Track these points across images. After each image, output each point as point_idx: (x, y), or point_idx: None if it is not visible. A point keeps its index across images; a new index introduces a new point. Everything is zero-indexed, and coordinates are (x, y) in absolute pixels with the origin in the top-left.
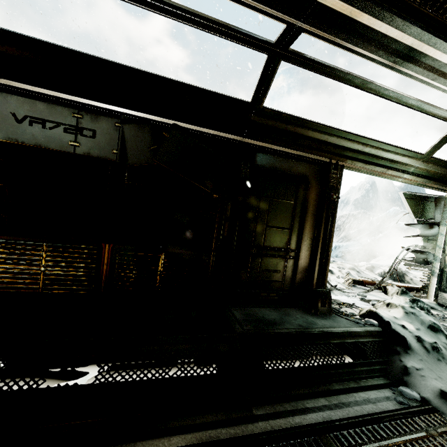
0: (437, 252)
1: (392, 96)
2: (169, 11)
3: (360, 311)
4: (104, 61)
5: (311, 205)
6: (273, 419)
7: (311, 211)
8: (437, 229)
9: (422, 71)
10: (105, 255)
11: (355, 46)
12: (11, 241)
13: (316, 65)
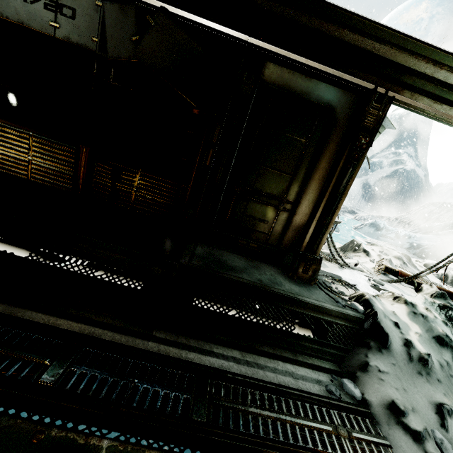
0: None
1: None
2: None
3: (353, 293)
4: None
5: (329, 150)
6: (167, 345)
7: (327, 157)
8: None
9: None
10: (82, 158)
11: None
12: (4, 124)
13: None
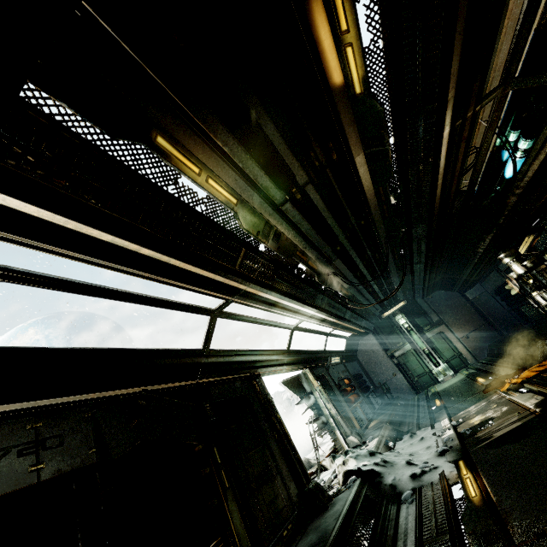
0: (325, 411)
1: (266, 323)
2: (155, 303)
3: (339, 483)
4: (89, 350)
5: (260, 414)
6: None
7: (262, 419)
8: (313, 396)
9: (279, 309)
10: None
11: (255, 304)
12: None
13: (233, 316)
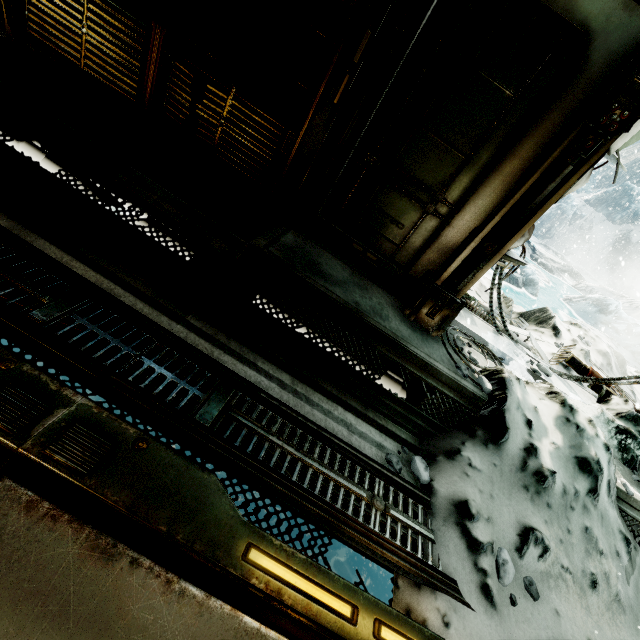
0: None
1: None
2: None
3: (490, 367)
4: None
5: (549, 123)
6: (199, 336)
7: (538, 136)
8: None
9: None
10: (154, 47)
11: None
12: None
13: None
